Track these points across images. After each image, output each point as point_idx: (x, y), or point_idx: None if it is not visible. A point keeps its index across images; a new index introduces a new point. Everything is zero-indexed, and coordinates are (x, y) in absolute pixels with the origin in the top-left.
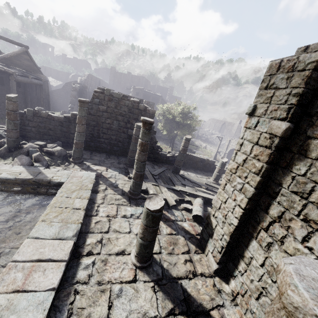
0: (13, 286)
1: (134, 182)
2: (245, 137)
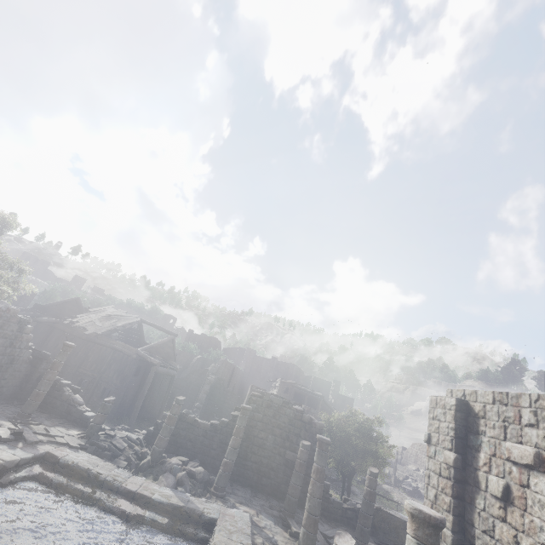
0: None
1: (306, 532)
2: (429, 467)
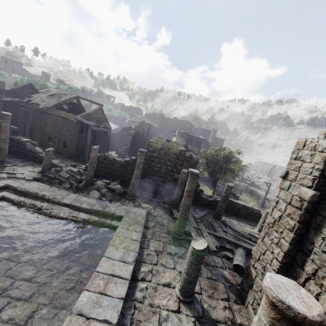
0: (98, 289)
1: (179, 223)
2: (280, 196)
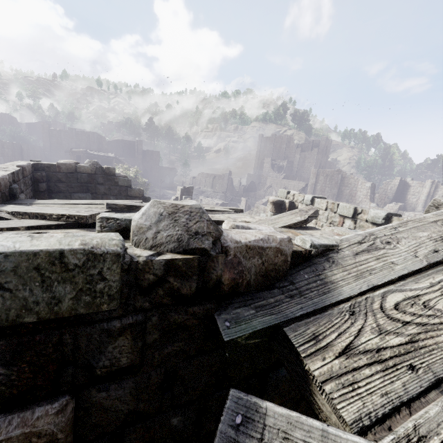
0: None
1: None
2: None
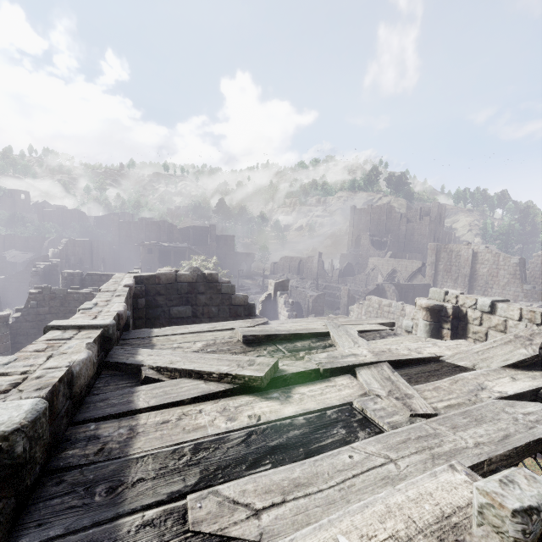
0: None
1: None
2: None
